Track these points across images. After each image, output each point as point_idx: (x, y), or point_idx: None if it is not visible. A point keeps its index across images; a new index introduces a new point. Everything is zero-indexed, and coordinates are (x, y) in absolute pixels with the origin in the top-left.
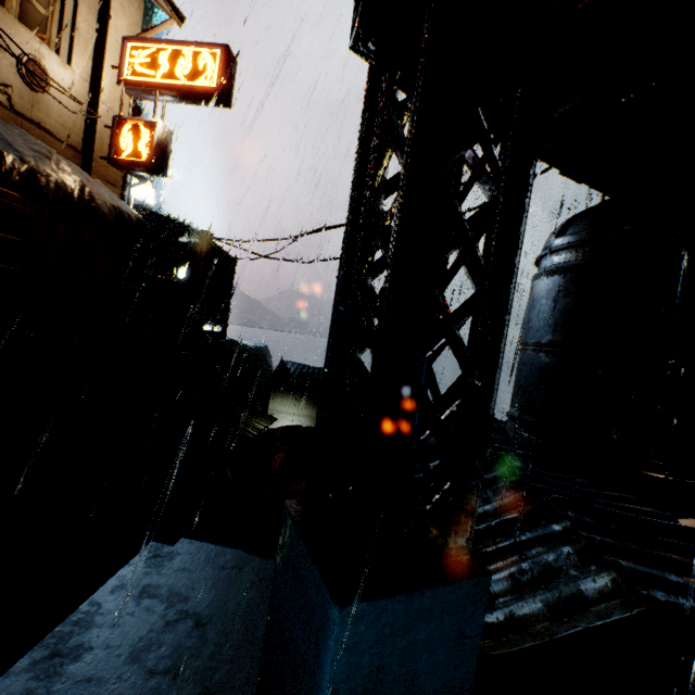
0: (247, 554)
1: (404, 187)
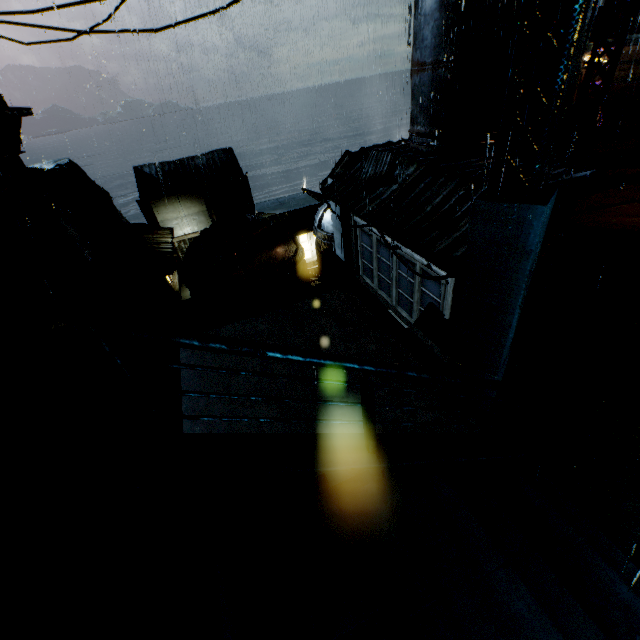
0: (250, 320)
1: (585, 20)
